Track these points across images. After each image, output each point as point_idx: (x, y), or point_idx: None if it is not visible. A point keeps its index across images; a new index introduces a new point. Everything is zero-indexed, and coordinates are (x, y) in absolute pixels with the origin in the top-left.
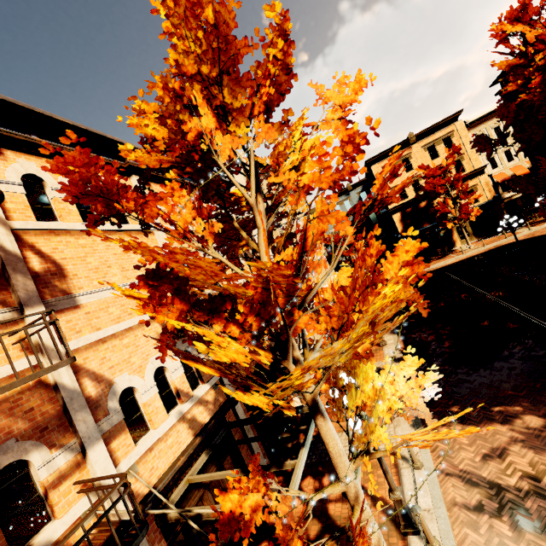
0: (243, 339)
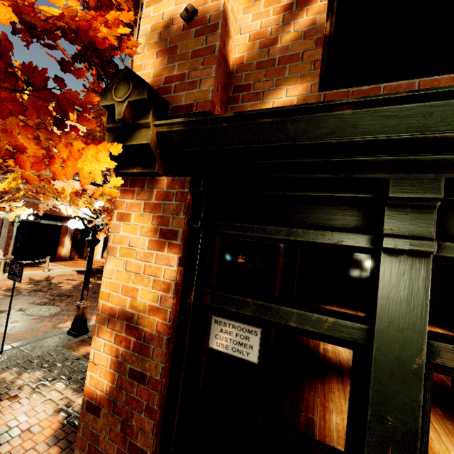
0: None
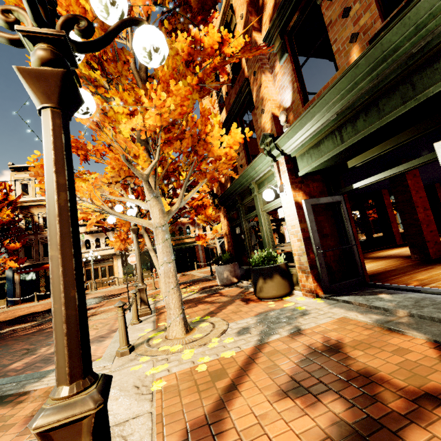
0: (201, 216)
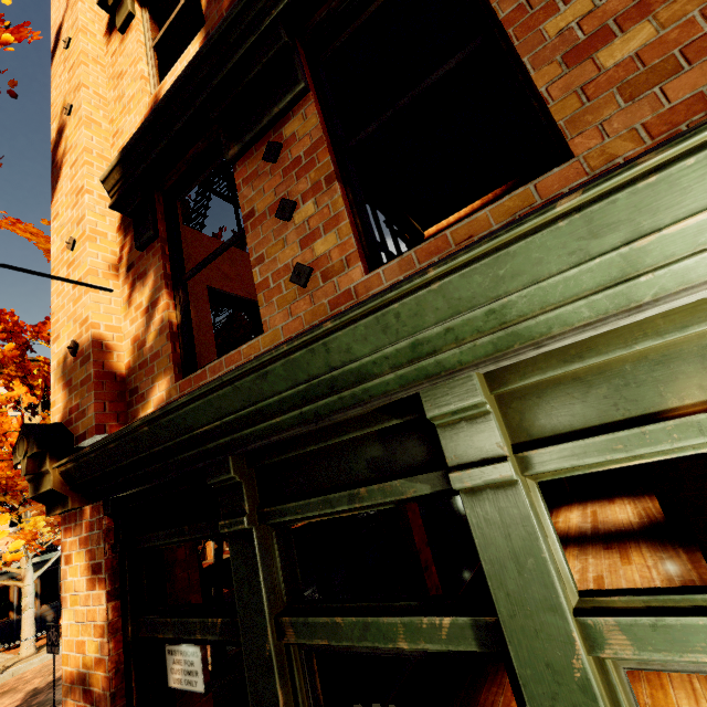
0: None
